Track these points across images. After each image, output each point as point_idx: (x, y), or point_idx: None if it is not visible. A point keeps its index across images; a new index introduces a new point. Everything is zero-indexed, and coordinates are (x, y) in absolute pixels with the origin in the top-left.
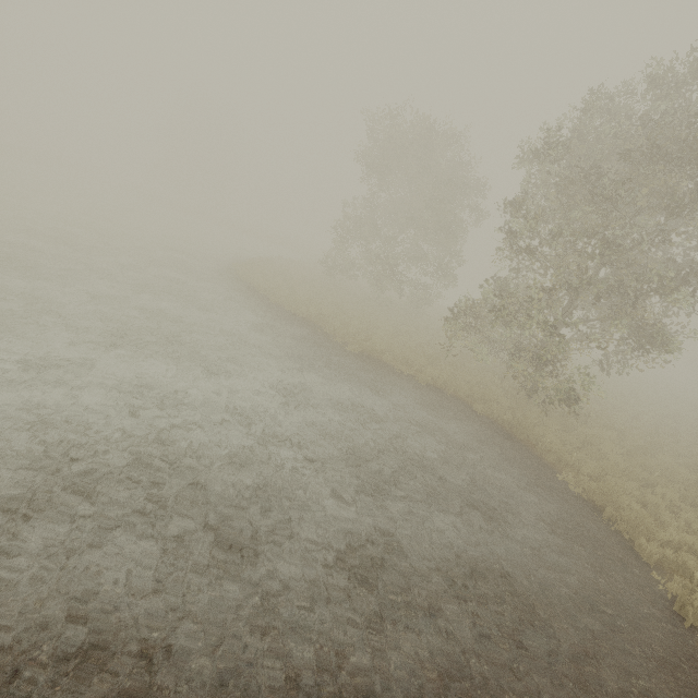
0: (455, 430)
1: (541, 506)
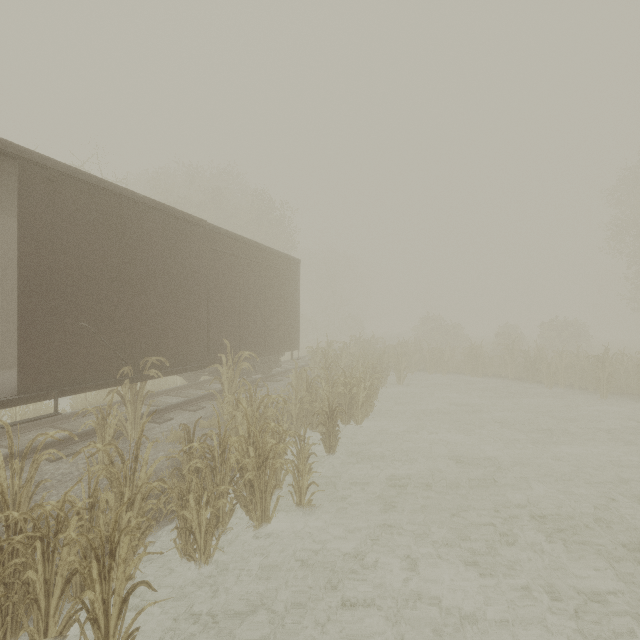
0: None
1: None
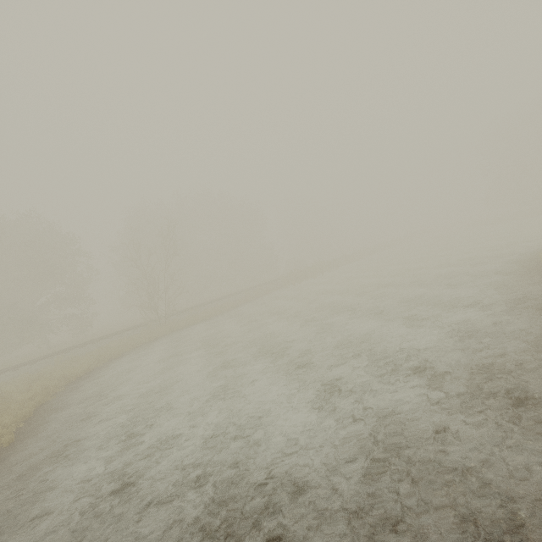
0: None
1: None
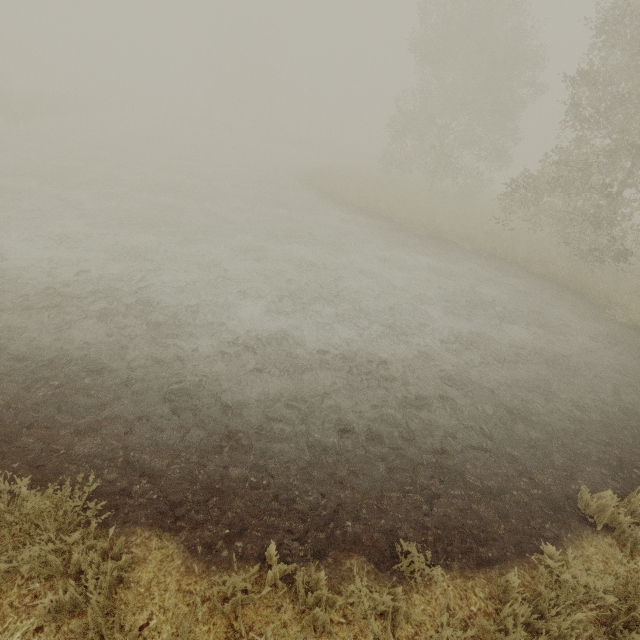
0: (516, 283)
1: (590, 327)
